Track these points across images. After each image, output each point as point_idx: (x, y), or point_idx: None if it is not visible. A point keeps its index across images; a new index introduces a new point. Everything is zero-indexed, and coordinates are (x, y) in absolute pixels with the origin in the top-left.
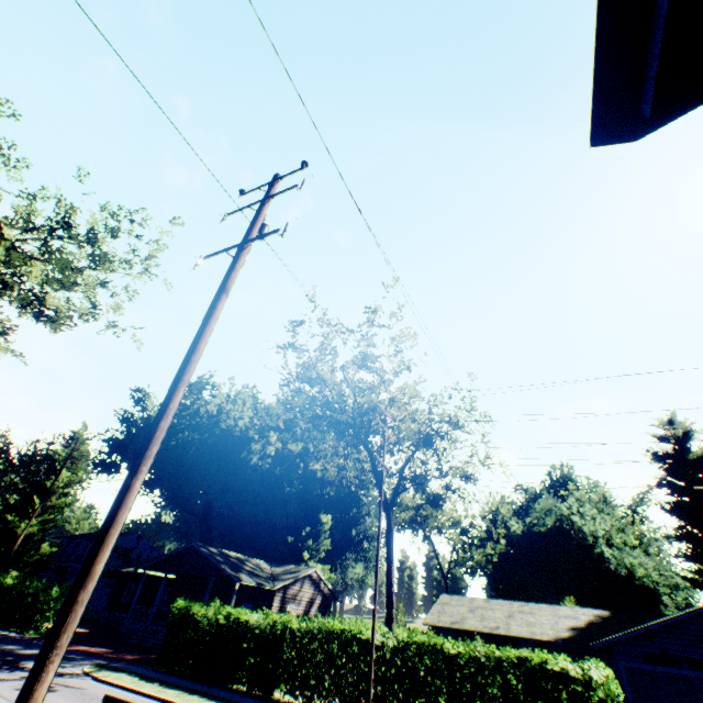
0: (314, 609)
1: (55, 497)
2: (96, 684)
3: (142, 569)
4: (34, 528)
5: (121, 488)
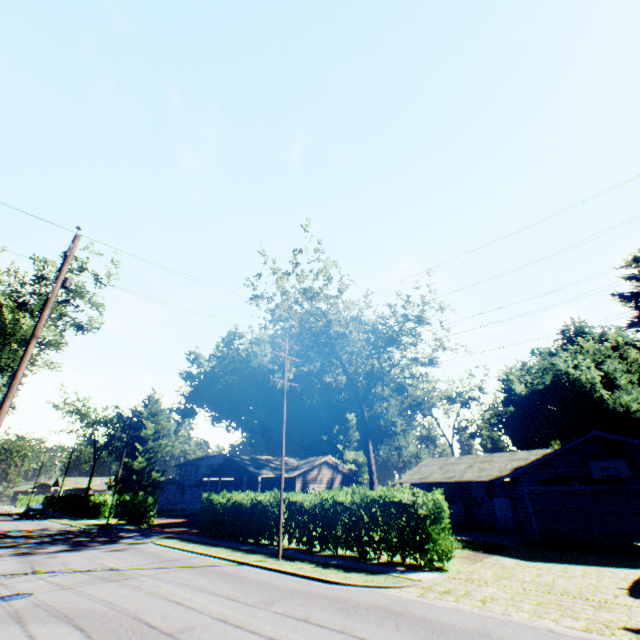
0: (336, 484)
1: (150, 441)
2: (151, 546)
3: (206, 478)
4: (144, 464)
5: None
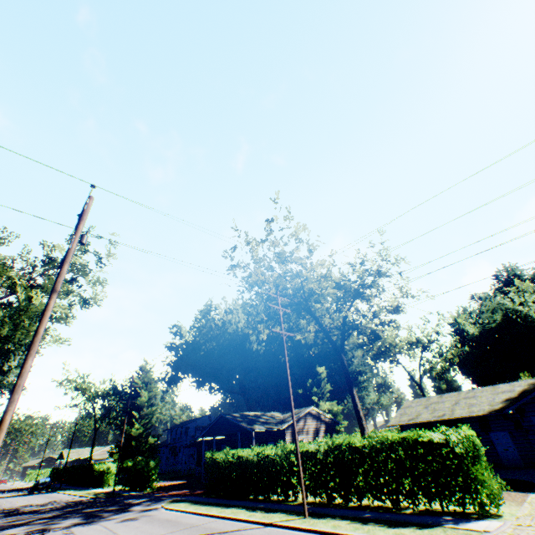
0: (321, 434)
1: (145, 408)
2: (163, 512)
3: (201, 438)
4: (140, 430)
5: (0, 421)
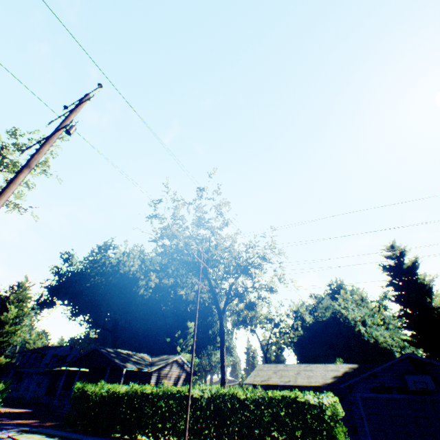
0: (181, 381)
1: (8, 325)
2: None
3: (64, 367)
4: None
5: None
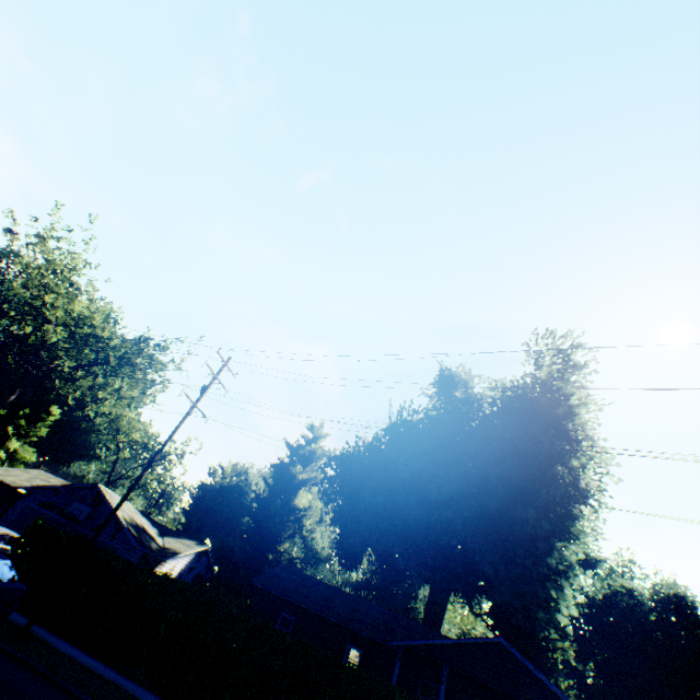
0: None
1: None
2: None
3: None
4: None
5: None
